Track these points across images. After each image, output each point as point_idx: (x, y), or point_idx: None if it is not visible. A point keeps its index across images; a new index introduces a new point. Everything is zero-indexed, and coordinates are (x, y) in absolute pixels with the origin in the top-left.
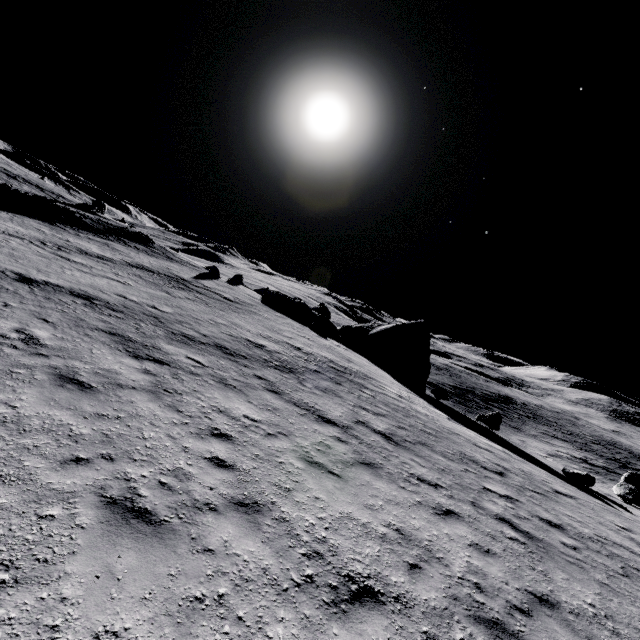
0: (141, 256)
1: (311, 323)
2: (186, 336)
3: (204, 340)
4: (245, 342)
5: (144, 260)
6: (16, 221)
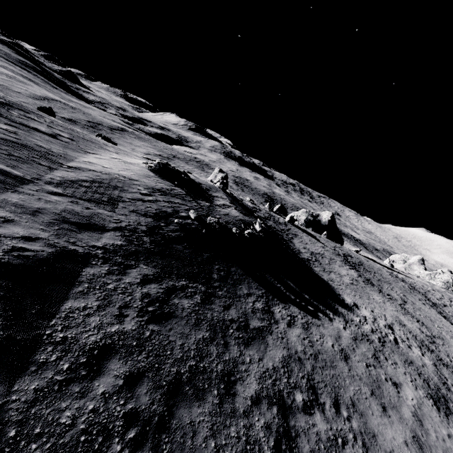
0: (313, 246)
1: (324, 235)
2: (434, 305)
3: (430, 302)
4: (414, 291)
5: (324, 252)
6: (355, 290)
